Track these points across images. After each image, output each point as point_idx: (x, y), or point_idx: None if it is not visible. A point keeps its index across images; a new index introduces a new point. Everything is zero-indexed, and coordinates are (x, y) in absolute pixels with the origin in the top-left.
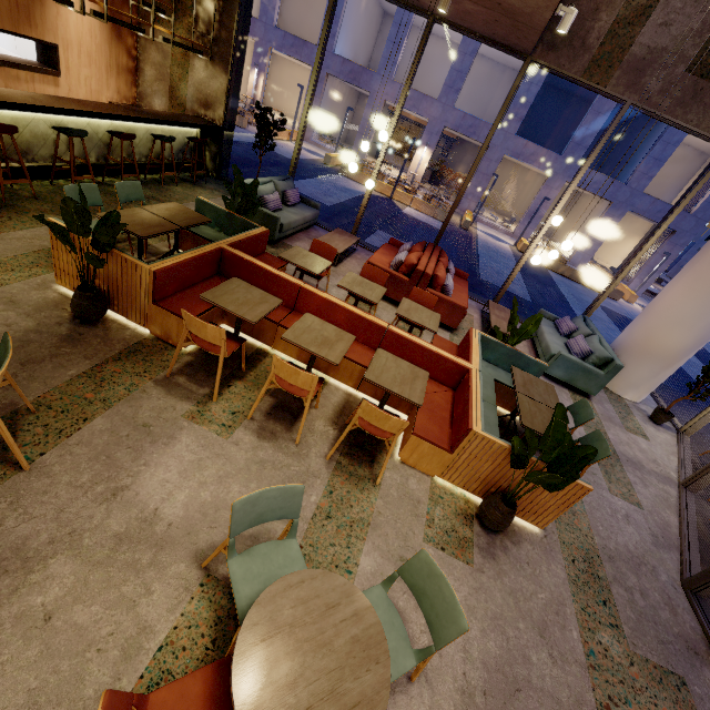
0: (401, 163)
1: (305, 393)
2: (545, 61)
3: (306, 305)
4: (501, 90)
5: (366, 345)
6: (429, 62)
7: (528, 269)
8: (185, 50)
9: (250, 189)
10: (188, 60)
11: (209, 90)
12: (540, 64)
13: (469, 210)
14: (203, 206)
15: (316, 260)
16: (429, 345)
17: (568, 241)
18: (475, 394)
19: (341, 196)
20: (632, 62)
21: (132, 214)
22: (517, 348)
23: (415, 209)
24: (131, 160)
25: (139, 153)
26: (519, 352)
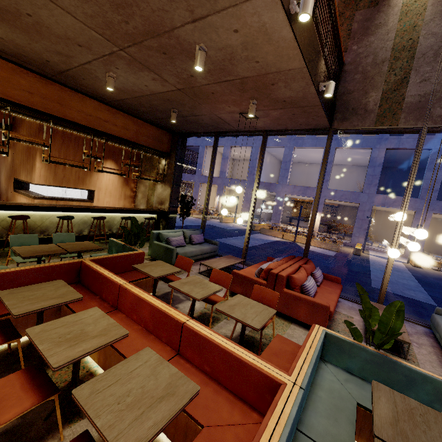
0: (305, 224)
1: (1, 414)
2: (342, 127)
3: (124, 303)
4: (359, 176)
5: (169, 345)
6: (310, 175)
7: (426, 278)
8: (154, 182)
9: (139, 228)
10: (155, 186)
11: (162, 196)
12: (340, 130)
13: (360, 243)
14: (112, 243)
15: (167, 268)
16: (230, 344)
17: (419, 229)
18: (266, 438)
19: (255, 243)
20: (411, 106)
21: (40, 246)
22: (418, 356)
23: (313, 246)
24: (103, 230)
25: (116, 228)
26: (388, 357)
